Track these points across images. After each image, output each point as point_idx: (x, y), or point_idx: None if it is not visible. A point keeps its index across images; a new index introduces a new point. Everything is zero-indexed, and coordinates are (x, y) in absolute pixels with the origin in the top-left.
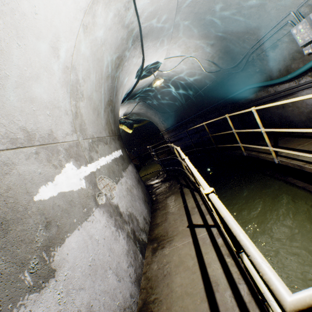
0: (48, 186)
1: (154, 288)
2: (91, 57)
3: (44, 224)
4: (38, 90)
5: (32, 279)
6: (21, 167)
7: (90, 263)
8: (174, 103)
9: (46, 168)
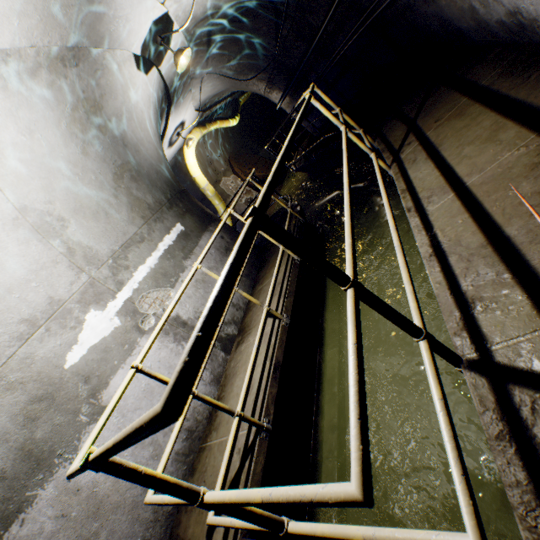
0: (75, 350)
1: (225, 387)
2: (34, 167)
3: (83, 381)
4: (8, 276)
5: (88, 417)
6: (41, 352)
7: (145, 388)
8: (261, 45)
9: (65, 336)
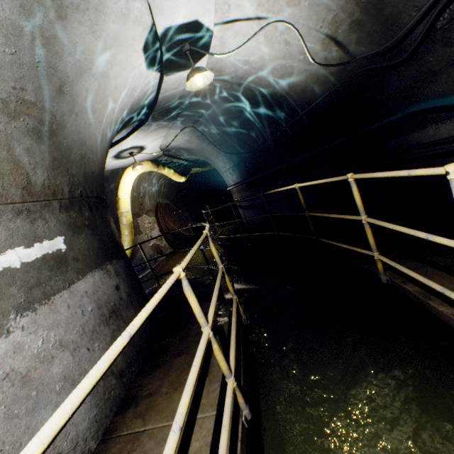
0: None
1: None
2: None
3: None
4: None
5: None
6: None
7: None
8: (251, 135)
9: None
